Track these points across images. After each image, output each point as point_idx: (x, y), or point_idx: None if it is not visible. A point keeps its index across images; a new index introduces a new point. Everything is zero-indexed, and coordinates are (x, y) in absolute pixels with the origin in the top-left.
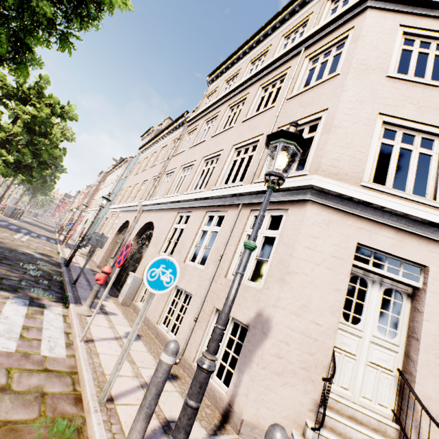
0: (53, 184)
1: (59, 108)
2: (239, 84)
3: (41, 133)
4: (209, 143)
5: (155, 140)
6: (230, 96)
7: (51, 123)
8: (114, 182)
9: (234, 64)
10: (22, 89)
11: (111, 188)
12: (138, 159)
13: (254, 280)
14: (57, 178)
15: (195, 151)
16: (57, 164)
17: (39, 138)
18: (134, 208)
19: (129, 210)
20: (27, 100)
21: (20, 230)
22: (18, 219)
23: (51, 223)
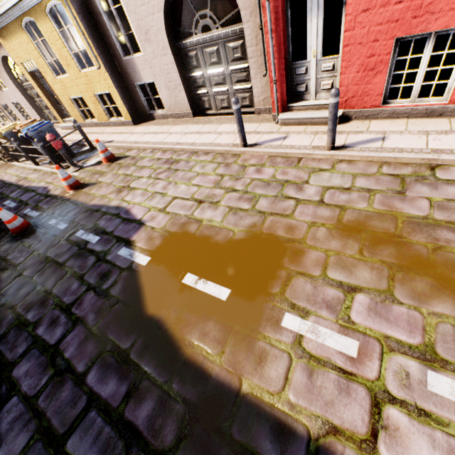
0: None
1: None
2: None
3: None
4: None
5: None
6: None
7: None
8: None
9: None
10: None
11: None
12: None
13: None
14: None
15: None
16: None
17: None
18: None
19: None
20: None
21: None
22: None
23: None
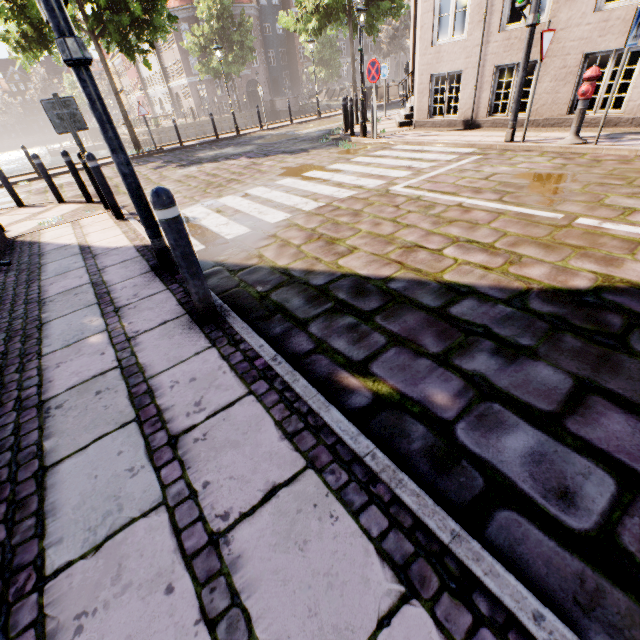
0: None
1: None
2: None
3: None
4: None
5: None
6: None
7: None
8: None
9: None
10: None
11: None
12: None
13: None
14: None
15: None
16: None
17: None
18: None
19: None
20: None
21: None
22: None
23: None
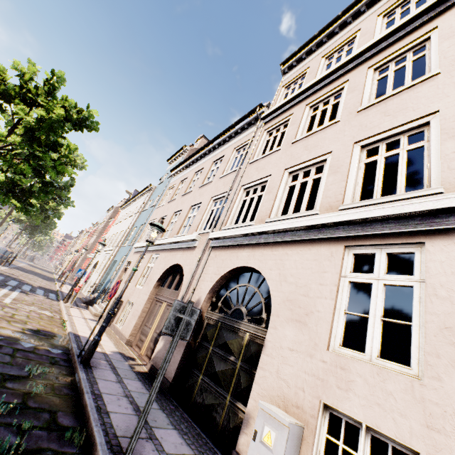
0: (55, 222)
1: (75, 113)
2: (396, 26)
3: (48, 144)
4: (357, 119)
5: (197, 156)
6: (369, 54)
7: (64, 129)
8: (134, 214)
9: (332, 36)
10: (27, 87)
11: (131, 221)
12: (168, 184)
13: (403, 363)
14: (61, 214)
15: (314, 142)
16: (63, 196)
17: (45, 151)
18: (188, 244)
19: (174, 248)
20: (32, 102)
21: (7, 282)
22: (9, 264)
23: (48, 268)
